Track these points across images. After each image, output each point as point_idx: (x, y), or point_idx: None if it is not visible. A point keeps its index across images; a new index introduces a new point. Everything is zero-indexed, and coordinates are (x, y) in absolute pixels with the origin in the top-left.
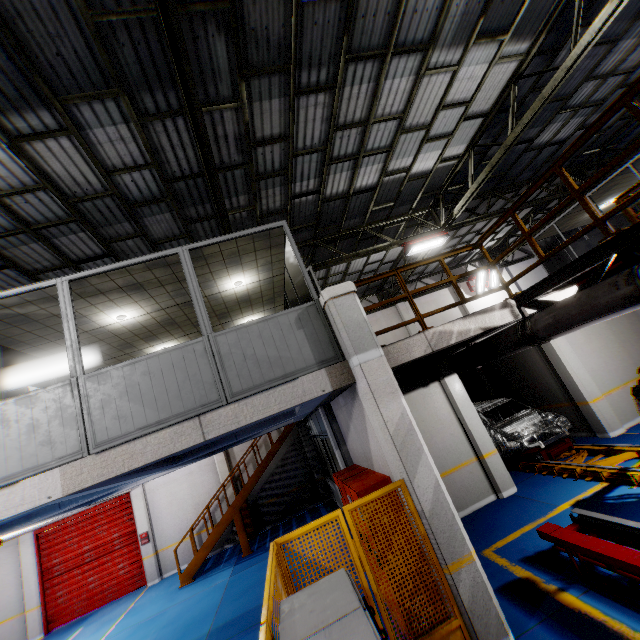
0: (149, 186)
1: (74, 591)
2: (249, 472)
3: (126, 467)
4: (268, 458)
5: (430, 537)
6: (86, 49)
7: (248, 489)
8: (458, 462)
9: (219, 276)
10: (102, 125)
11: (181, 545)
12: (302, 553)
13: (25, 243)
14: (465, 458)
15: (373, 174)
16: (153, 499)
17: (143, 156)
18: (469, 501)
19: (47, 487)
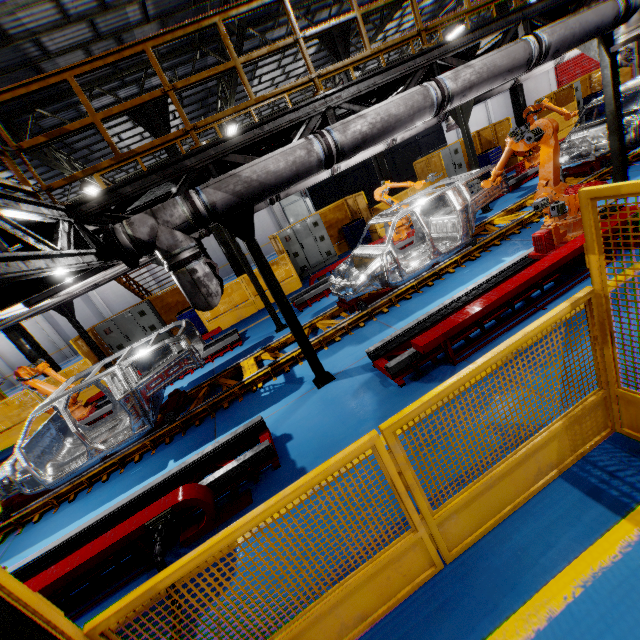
0: None
1: None
2: None
3: None
4: None
5: (632, 72)
6: None
7: None
8: None
9: None
10: None
11: None
12: (594, 77)
13: None
14: None
15: None
16: None
17: None
18: None
19: None
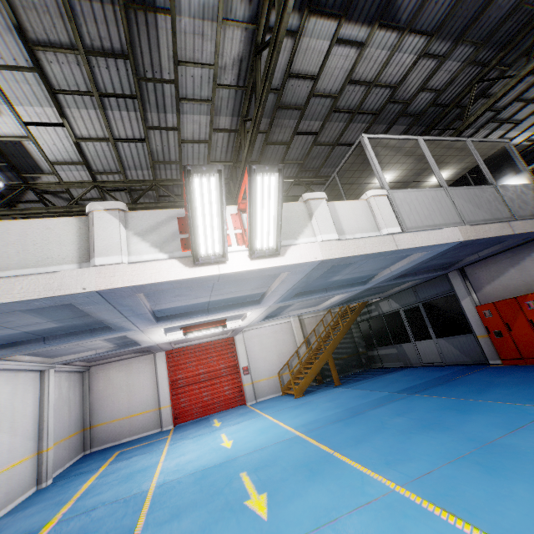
0: (421, 105)
1: (193, 400)
2: (315, 339)
3: (485, 235)
4: (349, 324)
5: None
6: (499, 18)
7: (337, 341)
8: None
9: (444, 168)
10: (454, 60)
11: (269, 381)
12: None
13: (340, 121)
14: None
15: (495, 137)
16: (249, 345)
17: (443, 85)
18: None
19: (455, 234)
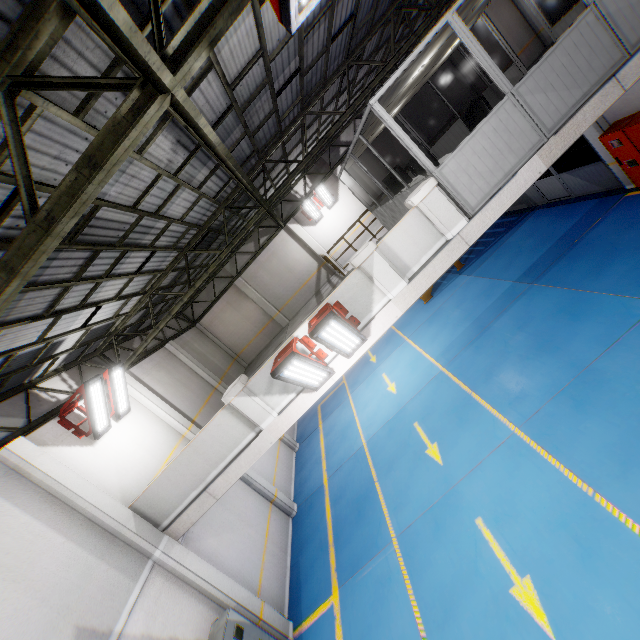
0: None
1: None
2: None
3: (577, 134)
4: None
5: None
6: None
7: None
8: None
9: None
10: None
11: None
12: None
13: (318, 28)
14: None
15: None
16: None
17: None
18: None
19: (535, 168)
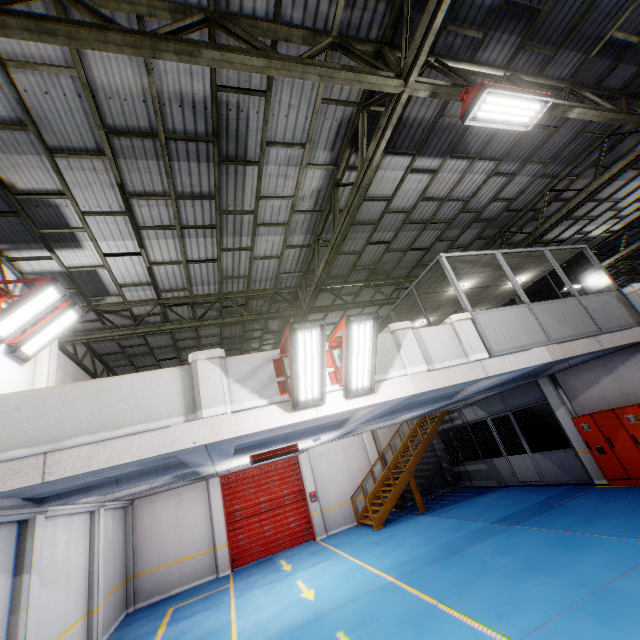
0: (494, 211)
1: (253, 536)
2: (391, 454)
3: (573, 353)
4: (430, 436)
5: None
6: (563, 142)
7: (418, 458)
8: None
9: (523, 272)
10: (523, 175)
11: (340, 508)
12: None
13: (413, 230)
14: None
15: (572, 232)
16: (316, 464)
17: (514, 194)
18: None
19: (543, 355)
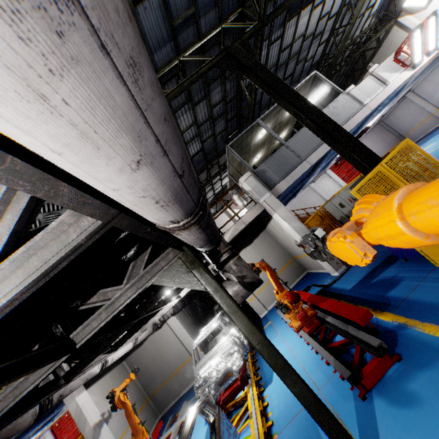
0: None
1: None
2: None
3: None
4: None
5: None
6: None
7: None
8: (183, 362)
9: None
10: None
11: None
12: None
13: None
14: (186, 358)
15: None
16: None
17: None
18: (191, 380)
19: None
